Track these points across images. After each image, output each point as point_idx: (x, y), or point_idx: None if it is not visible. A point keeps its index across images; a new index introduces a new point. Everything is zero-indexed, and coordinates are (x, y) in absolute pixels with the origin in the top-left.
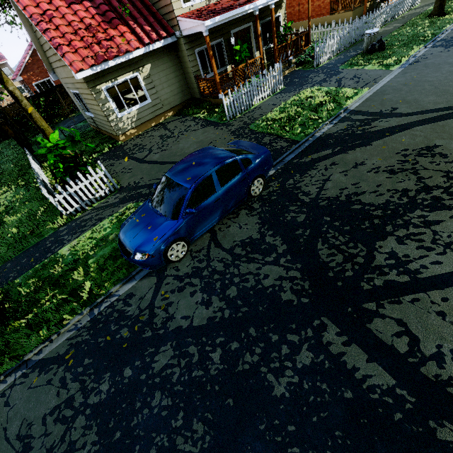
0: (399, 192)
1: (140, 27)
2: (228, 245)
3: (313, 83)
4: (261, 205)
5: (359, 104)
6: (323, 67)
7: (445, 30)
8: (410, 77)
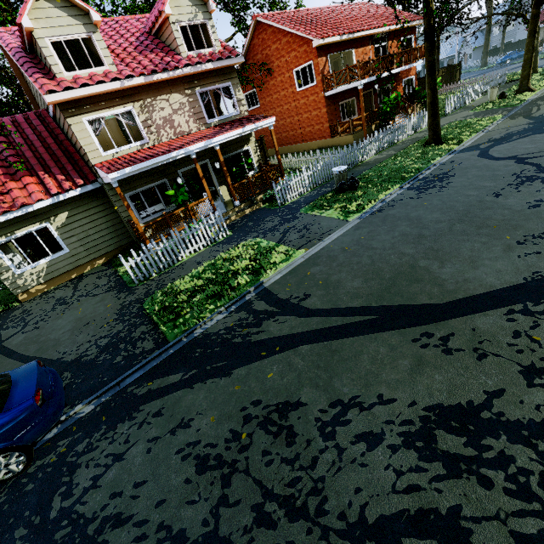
0: (167, 542)
1: (54, 176)
2: None
3: (259, 232)
4: None
5: (280, 277)
6: (287, 207)
7: (432, 165)
8: (358, 237)
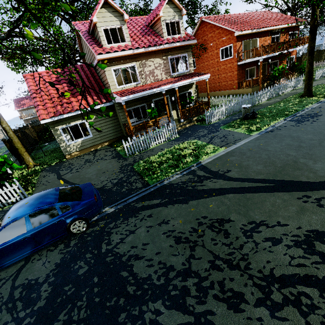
0: (164, 269)
1: (92, 97)
2: (19, 282)
3: (195, 137)
4: (75, 244)
5: (210, 160)
6: (211, 125)
7: (306, 108)
8: (258, 144)
